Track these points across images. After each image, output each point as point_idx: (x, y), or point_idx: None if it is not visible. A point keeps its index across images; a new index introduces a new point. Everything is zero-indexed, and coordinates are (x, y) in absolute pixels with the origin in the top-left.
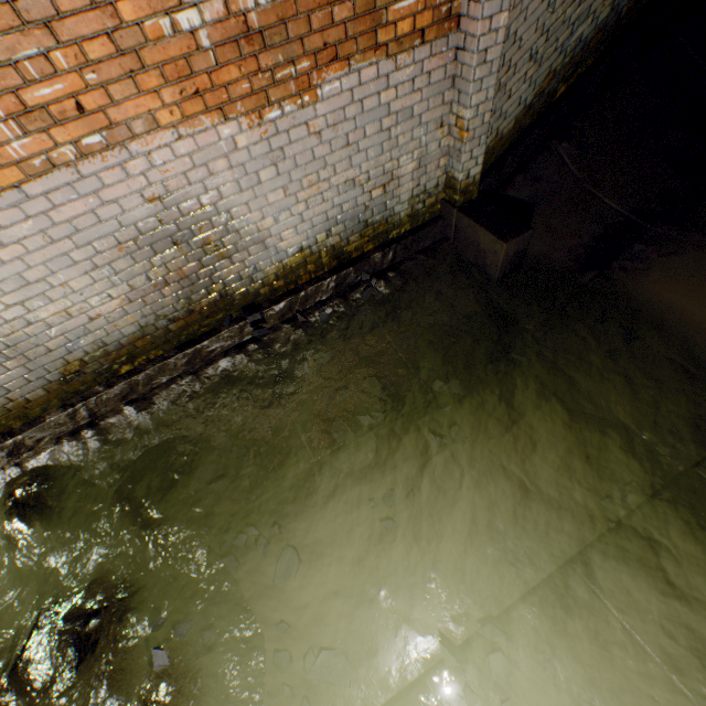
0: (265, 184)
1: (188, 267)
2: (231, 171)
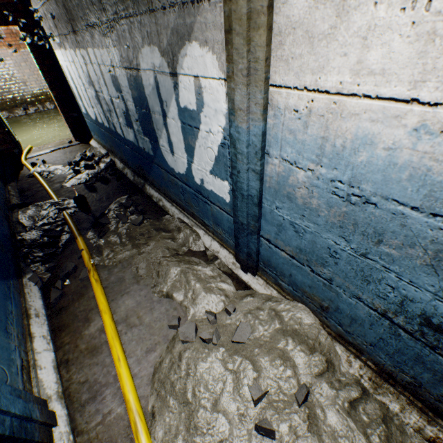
0: (24, 67)
1: (1, 84)
2: (13, 61)
